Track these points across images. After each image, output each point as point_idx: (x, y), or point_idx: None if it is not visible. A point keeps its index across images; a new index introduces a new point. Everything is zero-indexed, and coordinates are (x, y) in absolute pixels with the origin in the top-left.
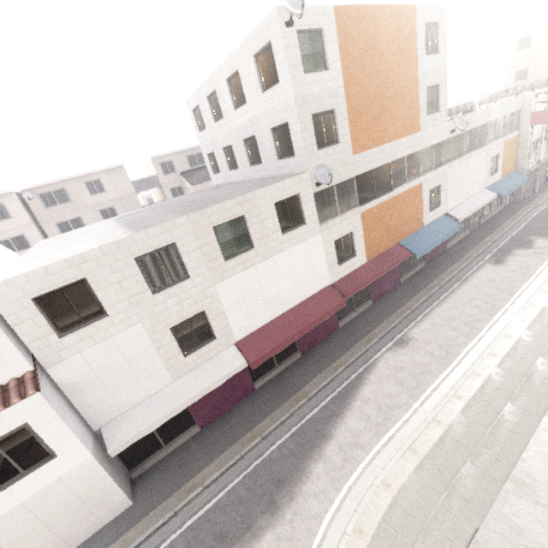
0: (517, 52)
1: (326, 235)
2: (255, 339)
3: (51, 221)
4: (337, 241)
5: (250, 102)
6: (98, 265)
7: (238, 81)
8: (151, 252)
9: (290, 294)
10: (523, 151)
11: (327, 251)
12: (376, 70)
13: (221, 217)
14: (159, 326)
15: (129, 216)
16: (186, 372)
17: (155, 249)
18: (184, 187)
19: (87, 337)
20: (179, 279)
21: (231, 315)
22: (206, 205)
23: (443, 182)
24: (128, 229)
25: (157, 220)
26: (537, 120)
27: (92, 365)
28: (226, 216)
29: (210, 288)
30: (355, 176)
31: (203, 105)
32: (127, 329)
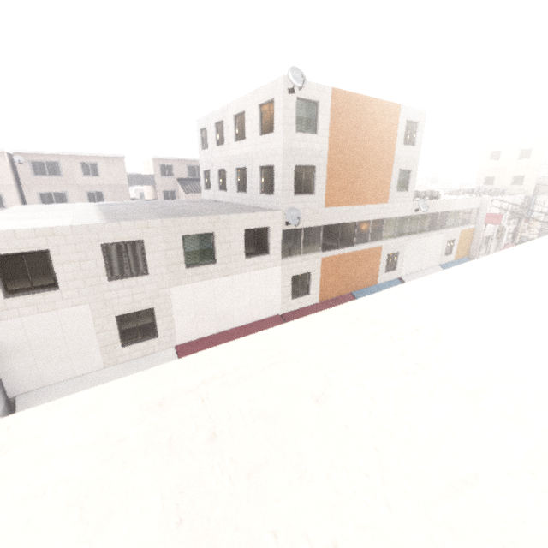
0: (489, 161)
1: (286, 269)
2: (195, 347)
3: (35, 189)
4: (295, 277)
5: (248, 139)
6: (64, 241)
7: (243, 120)
8: (119, 242)
9: (240, 313)
10: (476, 243)
11: (284, 283)
12: (358, 145)
13: (192, 229)
14: (106, 312)
15: (112, 205)
16: (119, 361)
17: (123, 241)
18: (177, 193)
19: (32, 304)
20: (138, 273)
21: (178, 319)
22: (182, 215)
23: (402, 251)
24: (104, 218)
25: (133, 216)
26: (490, 220)
27: (29, 332)
28: (197, 229)
29: (164, 289)
30: (323, 225)
31: (210, 129)
32: (73, 306)
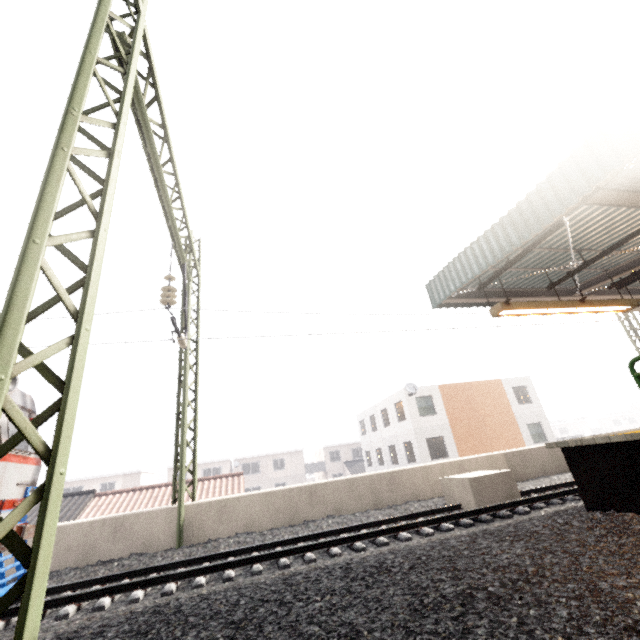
0: None
1: None
2: None
3: None
4: None
5: (392, 425)
6: None
7: (386, 413)
8: None
9: None
10: None
11: None
12: (474, 414)
13: None
14: None
15: None
16: None
17: None
18: (344, 475)
19: None
20: None
21: None
22: None
23: None
24: None
25: None
26: None
27: None
28: None
29: None
30: None
31: (366, 420)
32: None
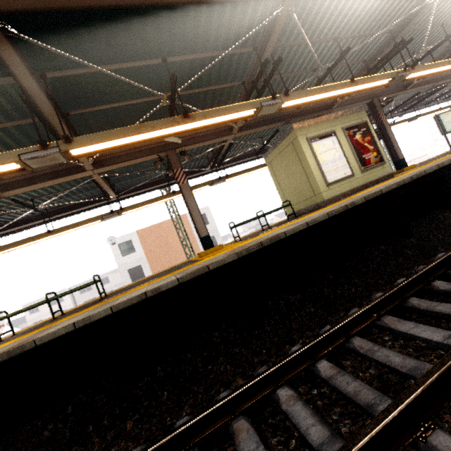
0: None
1: None
2: None
3: (82, 301)
4: None
5: None
6: None
7: None
8: None
9: None
10: None
11: None
12: (164, 243)
13: None
14: None
15: None
16: None
17: None
18: None
19: None
20: None
21: None
22: None
23: None
24: None
25: None
26: None
27: None
28: None
29: None
30: None
31: None
32: None
